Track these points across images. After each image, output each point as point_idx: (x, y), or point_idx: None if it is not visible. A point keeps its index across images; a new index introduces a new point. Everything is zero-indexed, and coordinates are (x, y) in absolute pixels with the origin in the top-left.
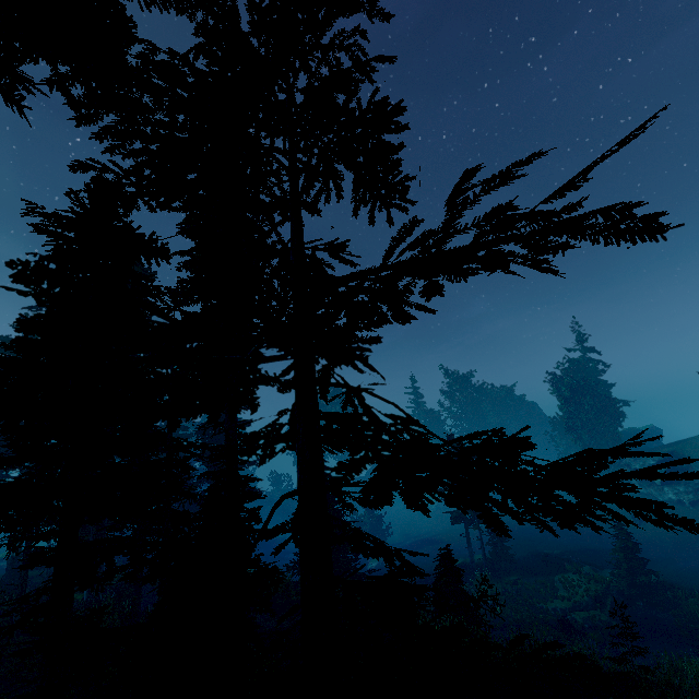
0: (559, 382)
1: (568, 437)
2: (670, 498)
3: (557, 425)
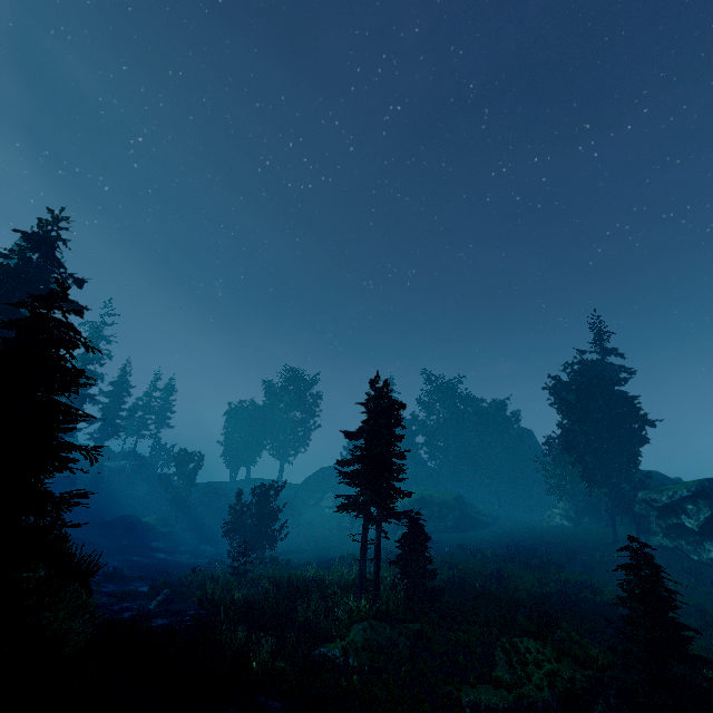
0: (564, 385)
1: (565, 463)
2: (712, 557)
3: (553, 444)
